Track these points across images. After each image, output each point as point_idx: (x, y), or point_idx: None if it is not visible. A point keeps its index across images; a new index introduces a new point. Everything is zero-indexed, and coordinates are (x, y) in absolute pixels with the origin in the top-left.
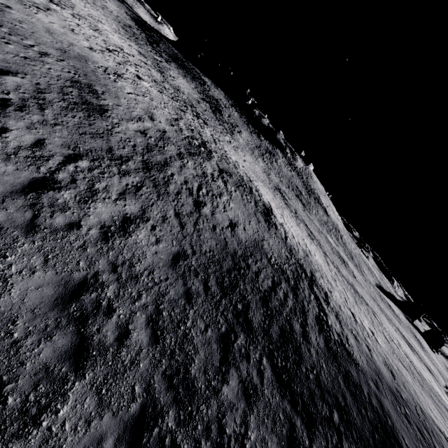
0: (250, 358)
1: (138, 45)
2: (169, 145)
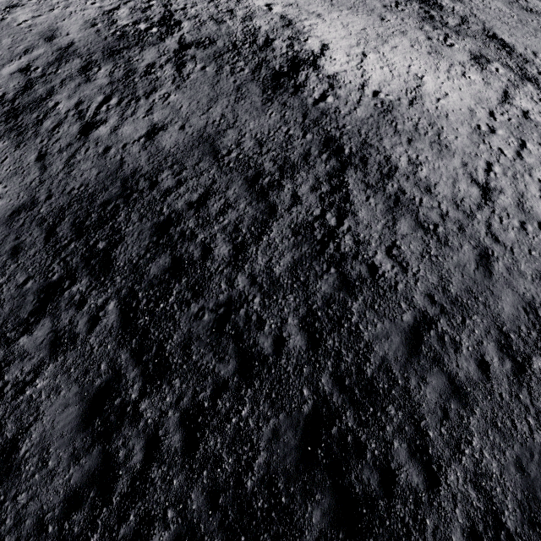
0: (85, 304)
1: None
2: (70, 63)
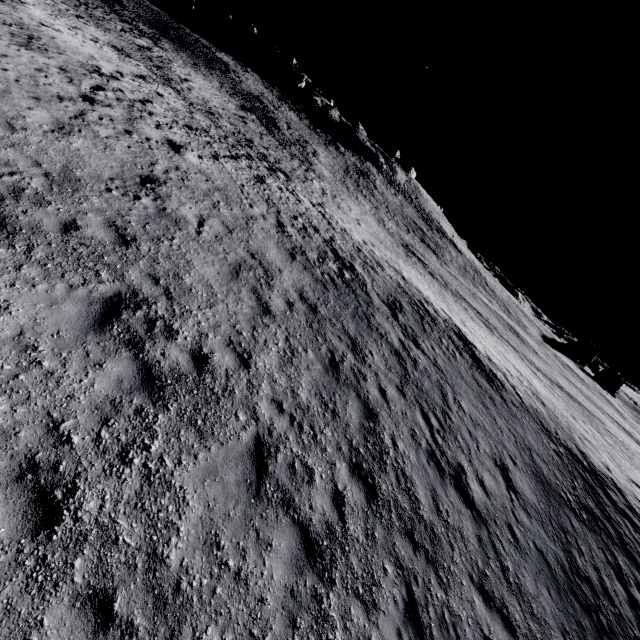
0: None
1: (100, 27)
2: (332, 337)
